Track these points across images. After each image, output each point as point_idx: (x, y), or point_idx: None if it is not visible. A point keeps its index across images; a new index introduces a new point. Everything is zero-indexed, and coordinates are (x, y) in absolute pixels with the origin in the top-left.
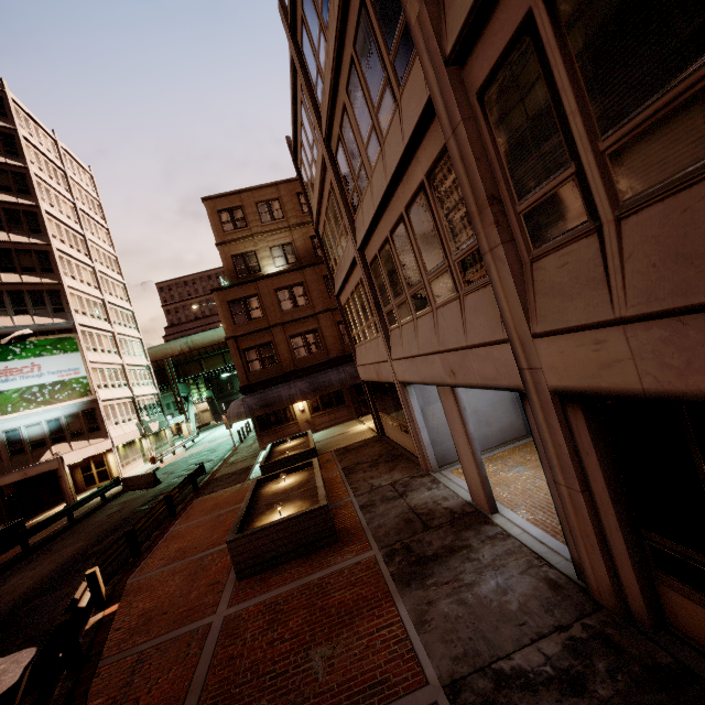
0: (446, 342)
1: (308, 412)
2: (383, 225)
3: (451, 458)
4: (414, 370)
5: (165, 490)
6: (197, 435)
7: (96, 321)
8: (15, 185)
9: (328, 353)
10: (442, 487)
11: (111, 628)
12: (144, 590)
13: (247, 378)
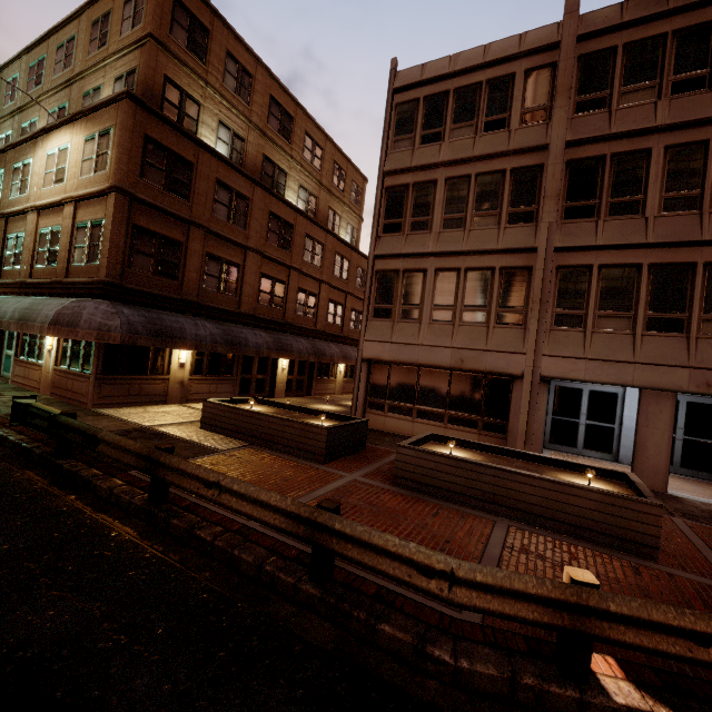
0: (711, 363)
1: (189, 370)
2: (641, 254)
3: None
4: (609, 372)
5: None
6: None
7: None
8: None
9: (241, 303)
10: None
11: (708, 678)
12: None
13: (122, 273)
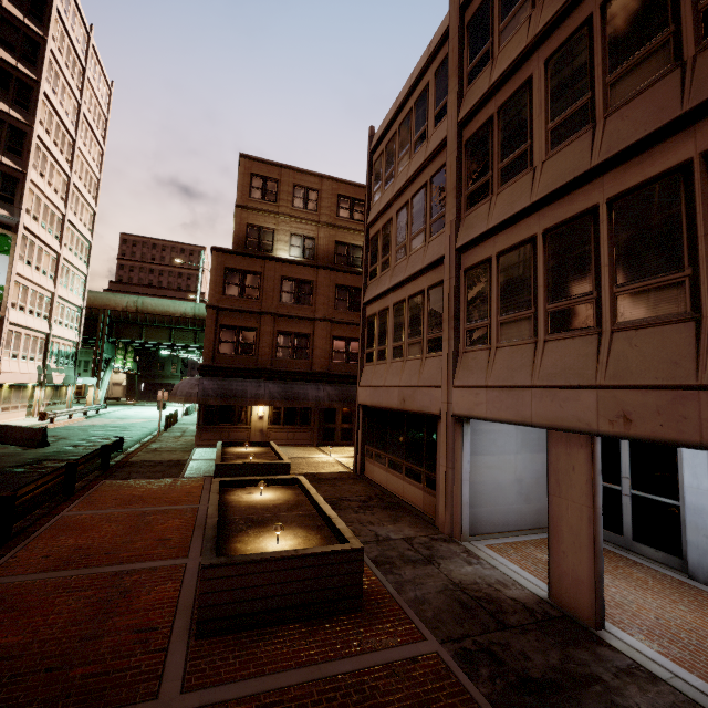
0: (630, 375)
1: (267, 421)
2: (534, 221)
3: (480, 528)
4: (507, 404)
5: (54, 456)
6: (105, 406)
7: (45, 232)
8: (22, 48)
9: (312, 364)
10: (486, 565)
11: None
12: (8, 608)
13: (213, 358)
